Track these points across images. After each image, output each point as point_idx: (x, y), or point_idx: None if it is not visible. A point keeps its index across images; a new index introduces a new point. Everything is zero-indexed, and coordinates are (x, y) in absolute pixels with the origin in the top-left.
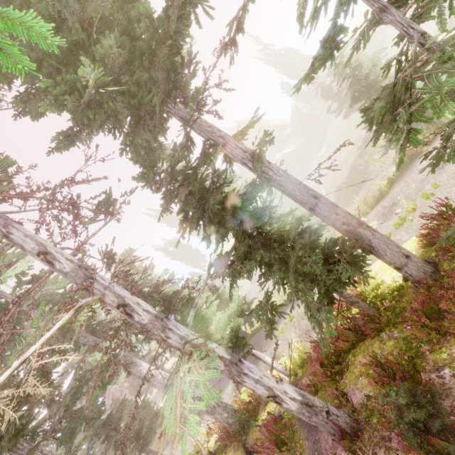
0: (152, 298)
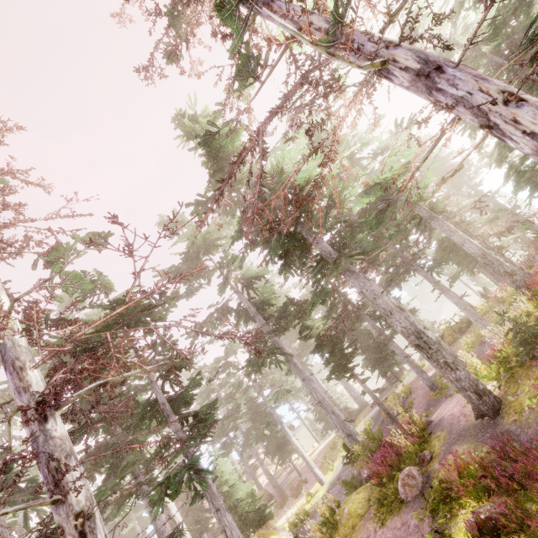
0: None
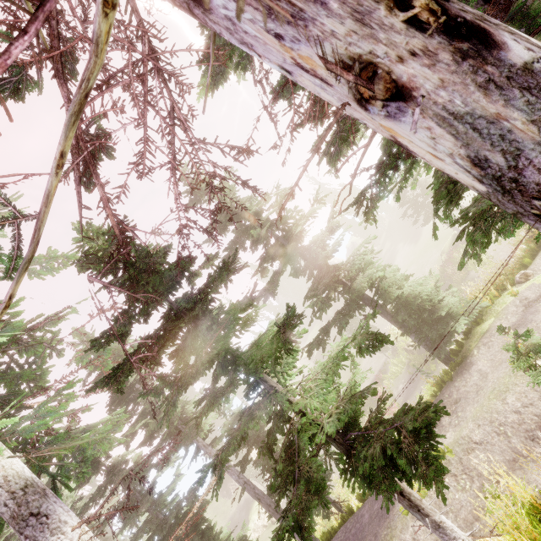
0: (157, 288)
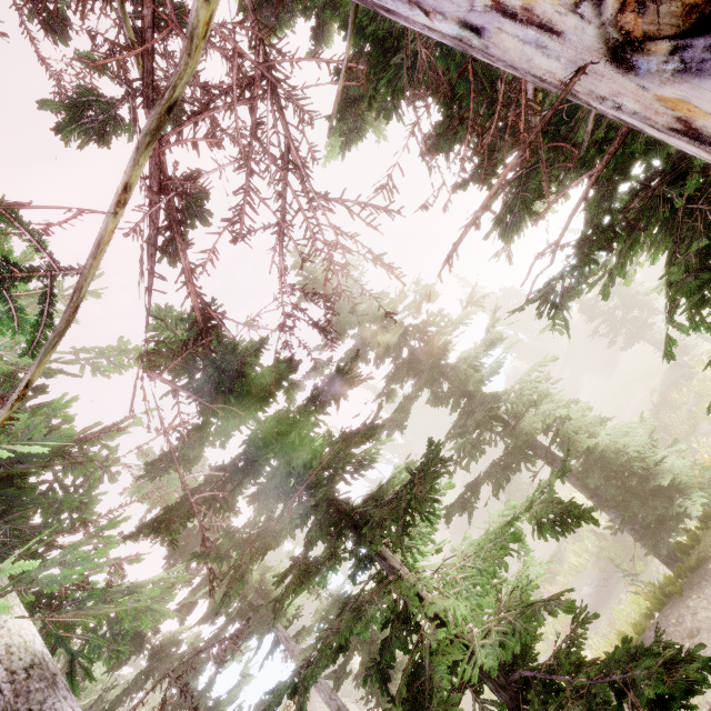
0: (243, 400)
